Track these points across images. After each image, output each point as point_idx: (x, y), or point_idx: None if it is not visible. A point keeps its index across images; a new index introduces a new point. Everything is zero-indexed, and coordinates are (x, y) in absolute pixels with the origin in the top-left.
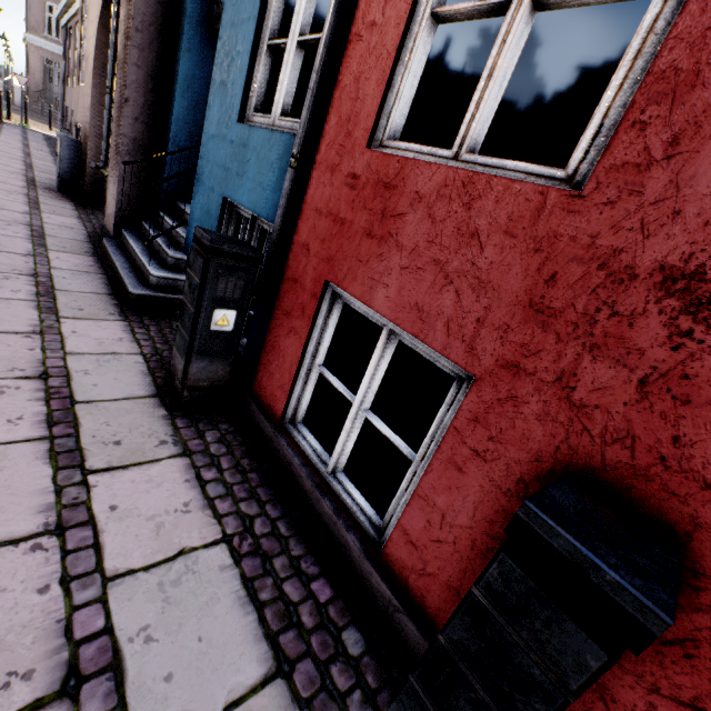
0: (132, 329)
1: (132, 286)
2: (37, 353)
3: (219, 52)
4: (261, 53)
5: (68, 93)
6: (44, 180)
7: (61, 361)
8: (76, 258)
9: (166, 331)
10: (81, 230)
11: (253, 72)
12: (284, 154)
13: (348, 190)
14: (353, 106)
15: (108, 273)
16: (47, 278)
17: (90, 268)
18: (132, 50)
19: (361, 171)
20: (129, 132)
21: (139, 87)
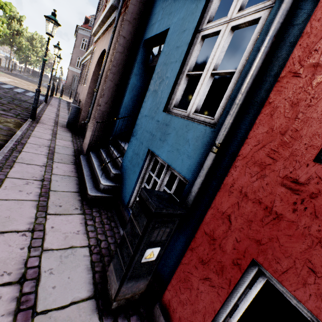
0: (86, 221)
1: (90, 189)
2: (24, 252)
3: (154, 76)
4: (181, 78)
5: (79, 87)
6: (62, 122)
7: (37, 260)
8: (65, 166)
9: (104, 221)
10: (71, 148)
11: (175, 87)
12: (199, 137)
13: (285, 190)
14: (290, 122)
15: (79, 176)
16: (48, 181)
17: (71, 173)
18: (110, 74)
19: (306, 180)
20: (102, 108)
21: (110, 89)
